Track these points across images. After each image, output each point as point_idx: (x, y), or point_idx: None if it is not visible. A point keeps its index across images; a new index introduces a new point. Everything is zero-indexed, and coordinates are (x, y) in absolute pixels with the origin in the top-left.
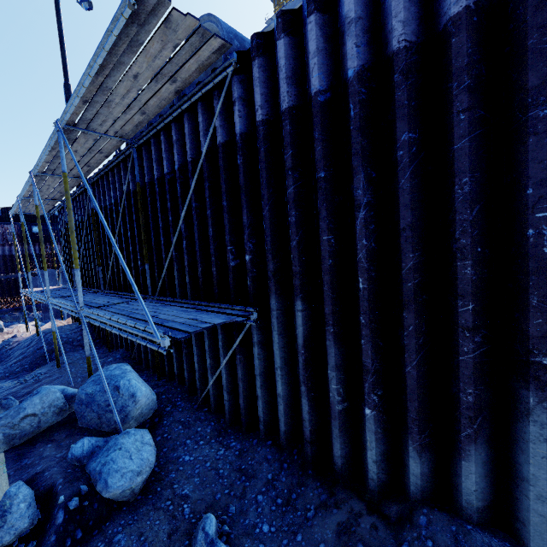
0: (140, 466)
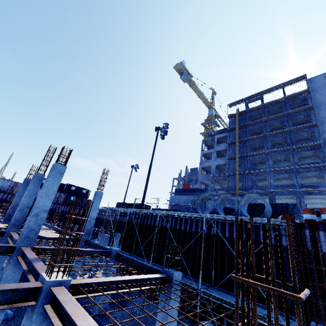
0: None
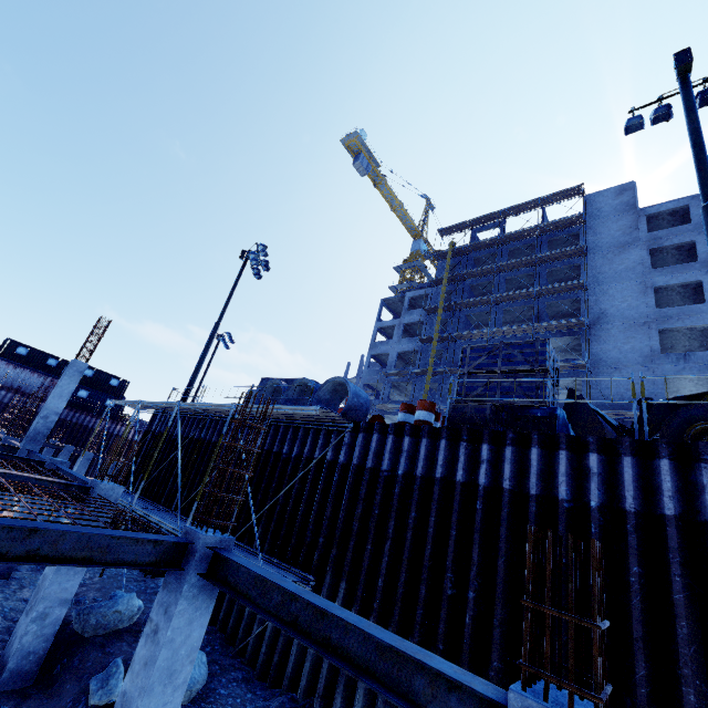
0: (199, 677)
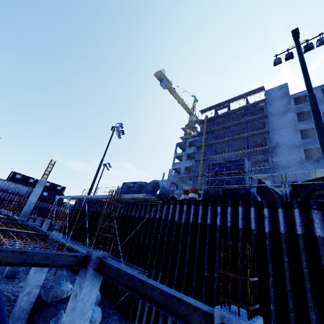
0: (98, 318)
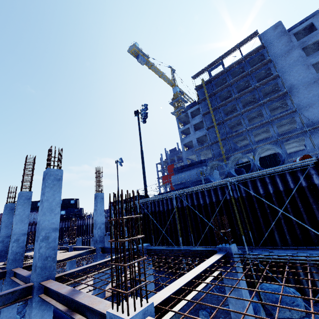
0: None
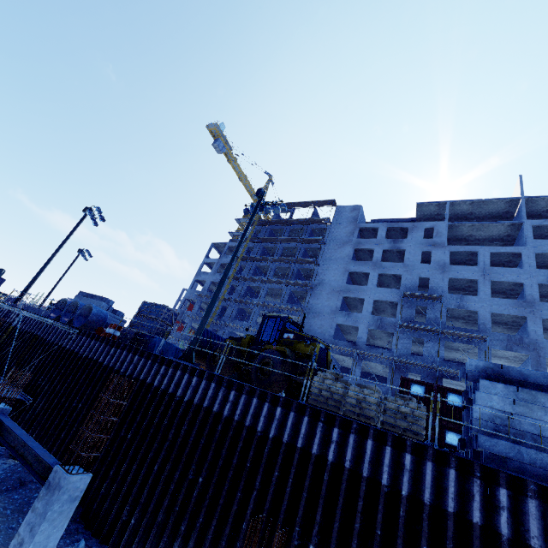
0: None
